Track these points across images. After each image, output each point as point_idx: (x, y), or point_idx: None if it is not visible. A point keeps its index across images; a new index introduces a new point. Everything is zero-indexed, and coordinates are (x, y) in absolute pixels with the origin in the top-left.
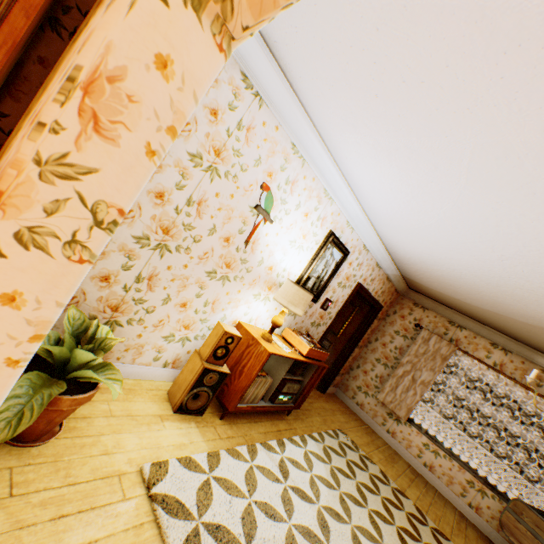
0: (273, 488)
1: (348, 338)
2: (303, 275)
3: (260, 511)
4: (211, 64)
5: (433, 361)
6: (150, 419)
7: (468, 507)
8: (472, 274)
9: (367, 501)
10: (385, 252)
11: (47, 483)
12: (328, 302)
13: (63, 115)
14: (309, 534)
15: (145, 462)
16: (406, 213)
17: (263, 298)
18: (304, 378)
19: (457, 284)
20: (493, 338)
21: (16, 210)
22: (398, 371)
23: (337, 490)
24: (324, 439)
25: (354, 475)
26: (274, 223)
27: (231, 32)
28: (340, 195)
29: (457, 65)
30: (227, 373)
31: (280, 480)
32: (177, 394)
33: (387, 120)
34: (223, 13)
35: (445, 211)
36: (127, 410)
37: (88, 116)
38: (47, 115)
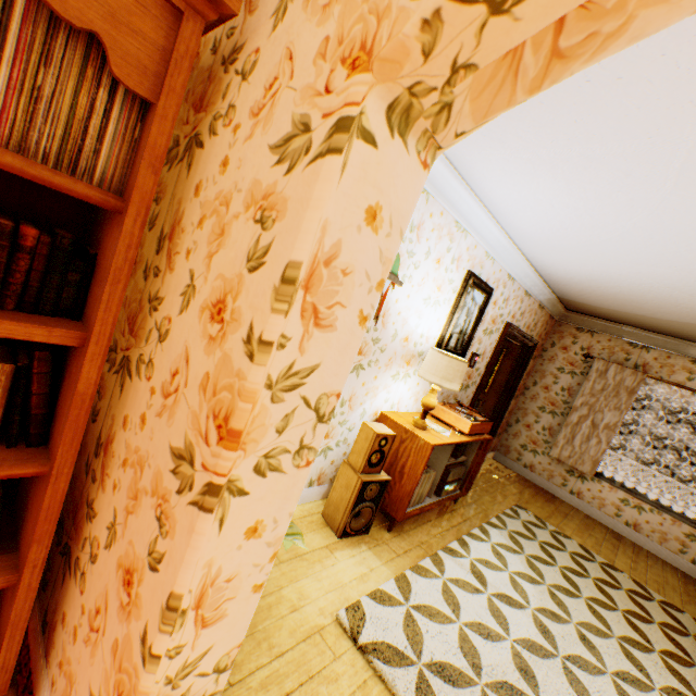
0: (476, 601)
1: (500, 390)
2: (444, 335)
3: (474, 633)
4: (415, 188)
5: (616, 398)
6: (319, 554)
7: (692, 565)
8: (668, 287)
9: (579, 589)
10: (535, 276)
11: (256, 661)
12: (475, 357)
13: (287, 325)
14: (534, 646)
15: (337, 608)
16: (573, 230)
17: (403, 377)
18: (467, 458)
19: (643, 299)
20: (694, 354)
21: (254, 443)
22: (571, 417)
23: (542, 583)
24: (504, 522)
25: (552, 560)
26: (403, 285)
27: (438, 142)
28: (475, 224)
29: (680, 51)
30: (387, 480)
31: (480, 590)
32: (335, 517)
33: (554, 128)
34: (434, 126)
35: (636, 222)
36: (292, 551)
37: (309, 313)
38: (271, 331)
